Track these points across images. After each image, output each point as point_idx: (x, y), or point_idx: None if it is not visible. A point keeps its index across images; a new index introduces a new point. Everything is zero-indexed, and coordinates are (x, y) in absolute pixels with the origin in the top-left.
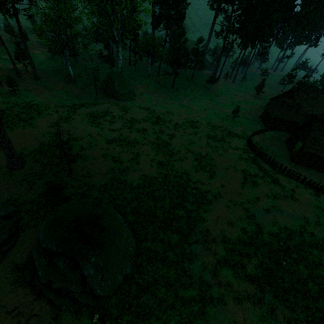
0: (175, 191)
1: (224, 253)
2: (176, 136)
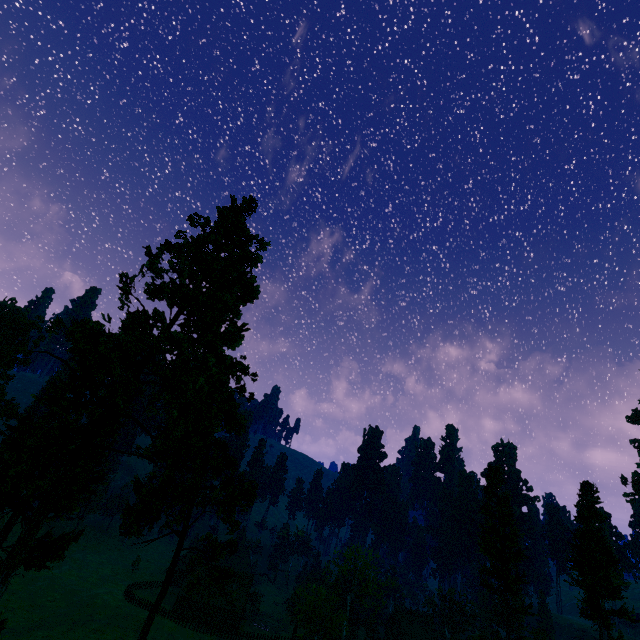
0: (6, 610)
1: (27, 637)
2: (38, 580)
